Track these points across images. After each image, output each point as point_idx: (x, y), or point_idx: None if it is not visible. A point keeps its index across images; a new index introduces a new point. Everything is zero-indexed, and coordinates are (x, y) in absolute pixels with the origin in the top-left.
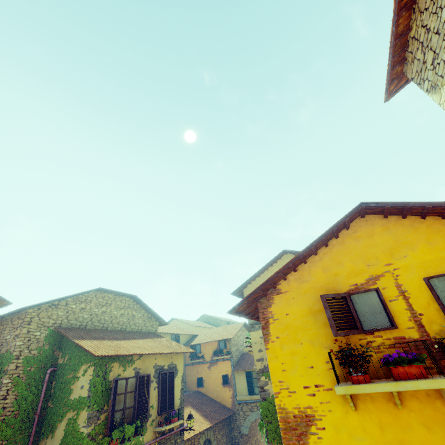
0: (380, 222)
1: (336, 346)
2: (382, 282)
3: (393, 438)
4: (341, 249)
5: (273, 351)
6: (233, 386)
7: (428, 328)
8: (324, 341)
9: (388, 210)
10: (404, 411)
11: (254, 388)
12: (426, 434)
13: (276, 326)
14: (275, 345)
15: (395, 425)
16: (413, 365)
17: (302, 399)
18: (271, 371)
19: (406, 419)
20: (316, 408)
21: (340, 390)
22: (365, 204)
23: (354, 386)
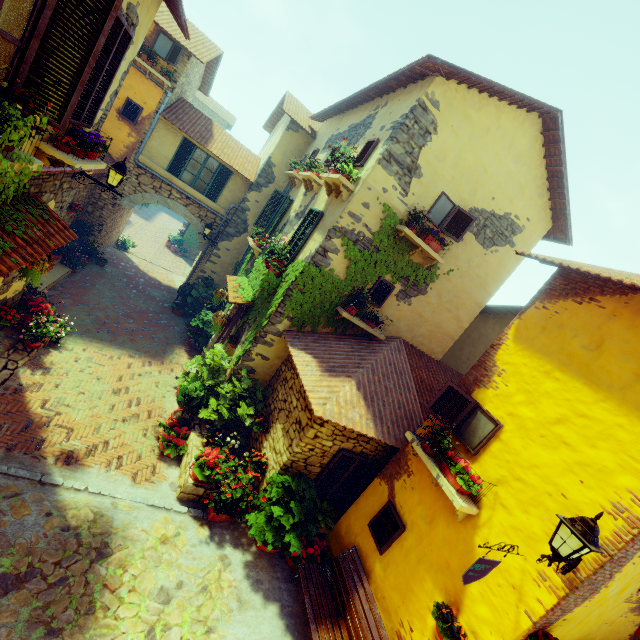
0: None
1: None
2: None
3: None
4: None
5: None
6: (142, 134)
7: None
8: None
9: None
10: None
11: (184, 170)
12: None
13: None
14: None
15: None
16: None
17: None
18: None
19: None
20: None
21: None
22: None
23: None
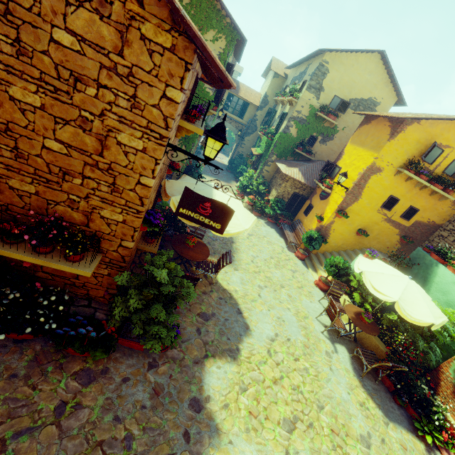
0: None
1: (410, 158)
2: (447, 150)
3: (395, 186)
4: None
5: (391, 144)
6: None
7: (436, 170)
8: (409, 154)
9: None
10: (404, 183)
11: (229, 107)
12: (403, 189)
13: (402, 136)
14: (393, 143)
15: (399, 184)
16: (426, 177)
17: (383, 165)
18: (383, 150)
19: (402, 184)
20: (384, 169)
21: (405, 172)
22: None
23: (410, 173)
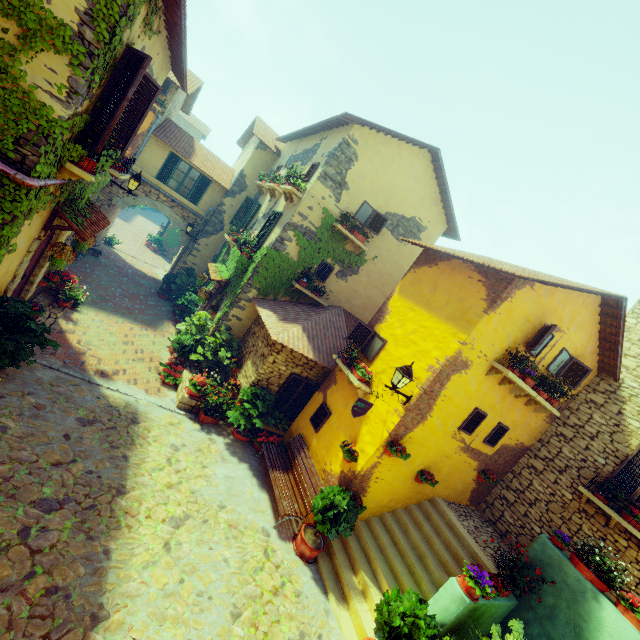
0: (596, 305)
1: (512, 345)
2: (557, 334)
3: (484, 392)
4: (575, 298)
5: (489, 319)
6: (136, 148)
7: (539, 366)
8: (512, 338)
9: (615, 312)
10: (497, 386)
11: (170, 178)
12: (493, 397)
13: (507, 306)
14: (494, 317)
15: (489, 389)
16: (534, 381)
17: (473, 356)
18: (476, 330)
19: (494, 389)
20: (473, 364)
21: (510, 374)
22: (625, 300)
23: (516, 376)
